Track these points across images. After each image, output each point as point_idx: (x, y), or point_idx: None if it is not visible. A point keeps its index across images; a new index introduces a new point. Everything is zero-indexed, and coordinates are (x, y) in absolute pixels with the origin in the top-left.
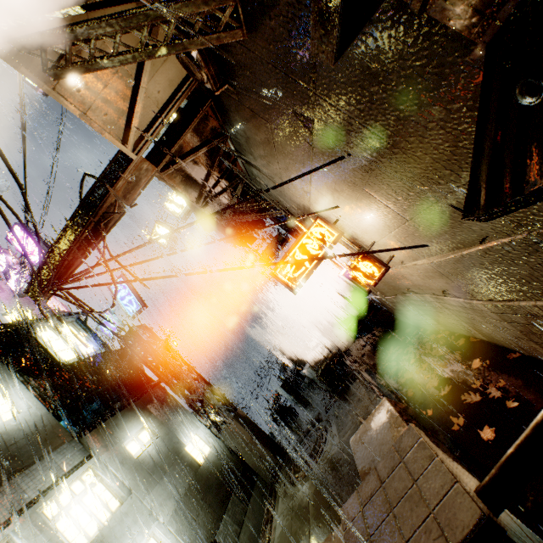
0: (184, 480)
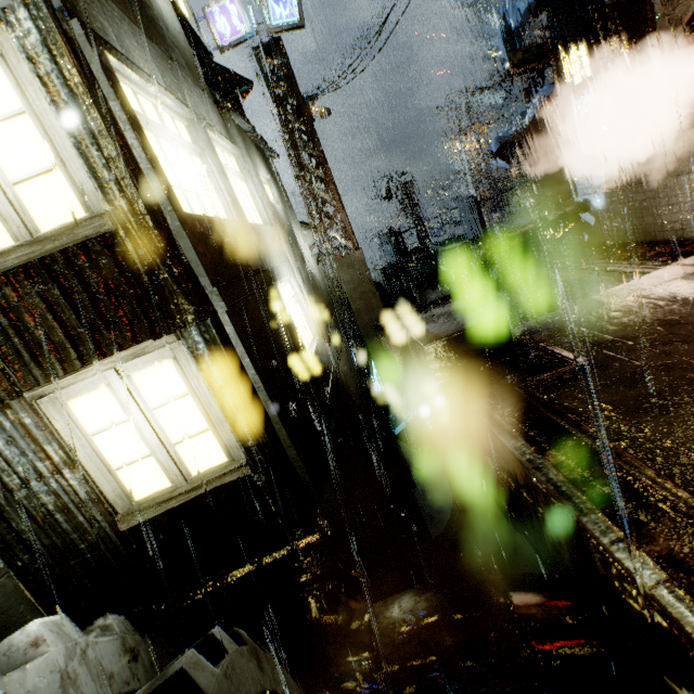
0: (304, 268)
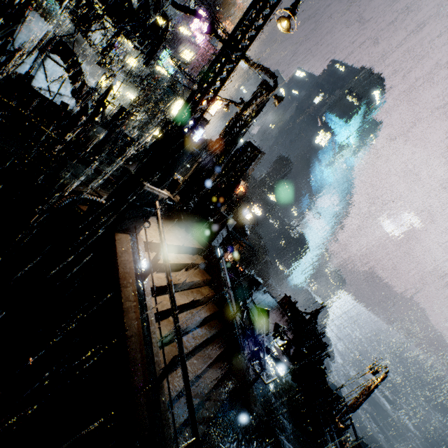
0: None
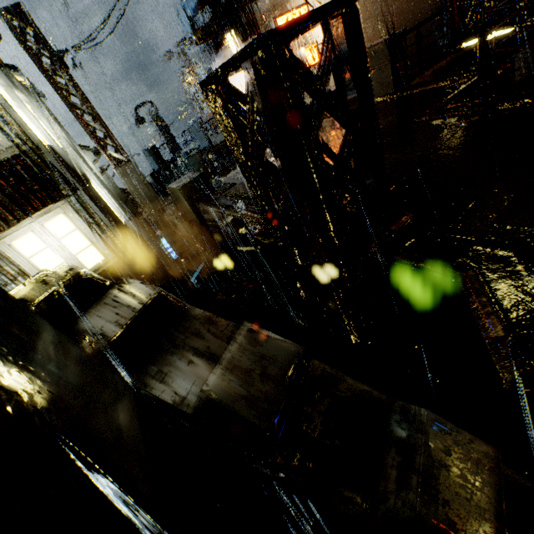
0: (97, 176)
